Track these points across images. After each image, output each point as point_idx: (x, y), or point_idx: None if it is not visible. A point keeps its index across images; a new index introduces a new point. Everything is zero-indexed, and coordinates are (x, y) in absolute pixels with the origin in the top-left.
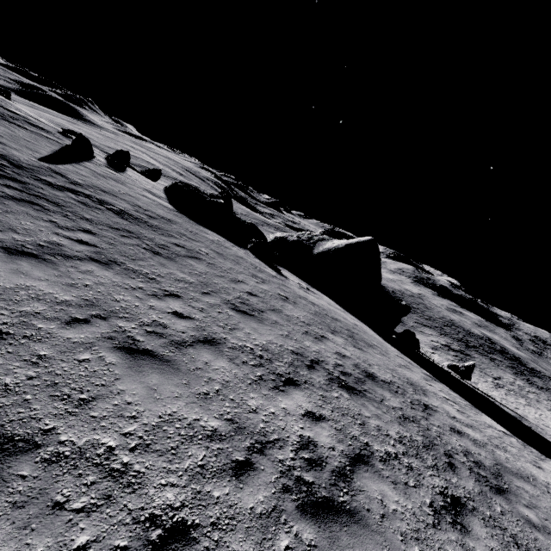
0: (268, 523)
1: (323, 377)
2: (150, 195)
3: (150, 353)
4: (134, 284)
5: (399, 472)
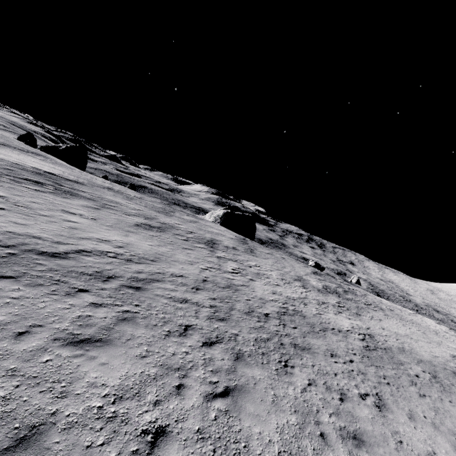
0: None
1: (21, 147)
2: None
3: None
4: None
5: (25, 150)
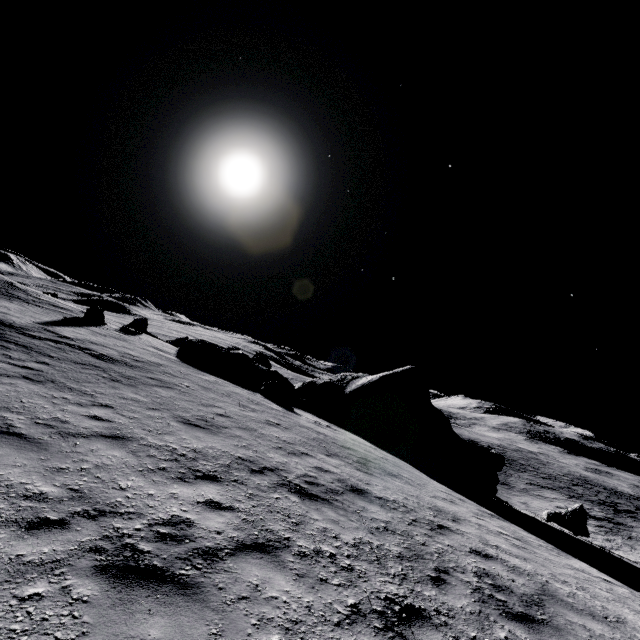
0: (30, 570)
1: (269, 481)
2: (153, 349)
3: (20, 435)
4: (60, 395)
5: (322, 569)
